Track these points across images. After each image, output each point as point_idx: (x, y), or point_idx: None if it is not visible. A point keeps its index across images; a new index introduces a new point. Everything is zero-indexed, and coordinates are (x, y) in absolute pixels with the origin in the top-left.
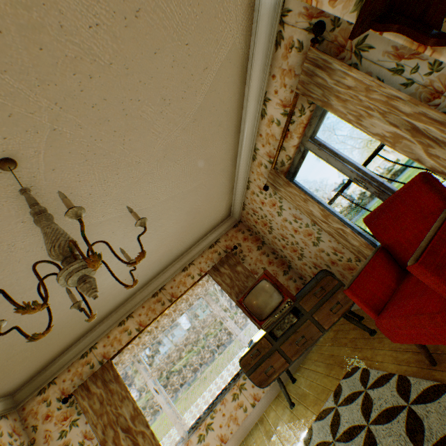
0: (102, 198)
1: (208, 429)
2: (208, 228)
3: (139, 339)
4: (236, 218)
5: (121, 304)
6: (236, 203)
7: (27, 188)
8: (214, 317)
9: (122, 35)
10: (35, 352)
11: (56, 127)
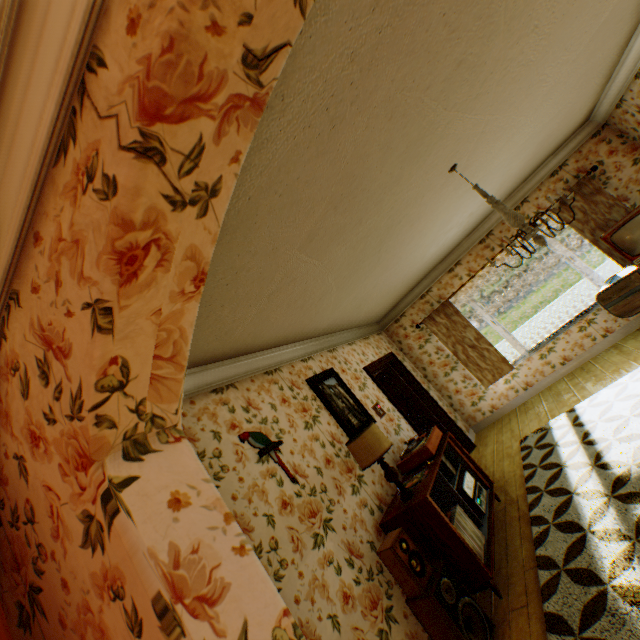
0: (481, 166)
1: (549, 352)
2: (551, 150)
3: (469, 283)
4: (597, 122)
5: (447, 254)
6: (605, 101)
7: (476, 185)
8: (556, 259)
9: (553, 31)
10: (398, 293)
11: (482, 131)
